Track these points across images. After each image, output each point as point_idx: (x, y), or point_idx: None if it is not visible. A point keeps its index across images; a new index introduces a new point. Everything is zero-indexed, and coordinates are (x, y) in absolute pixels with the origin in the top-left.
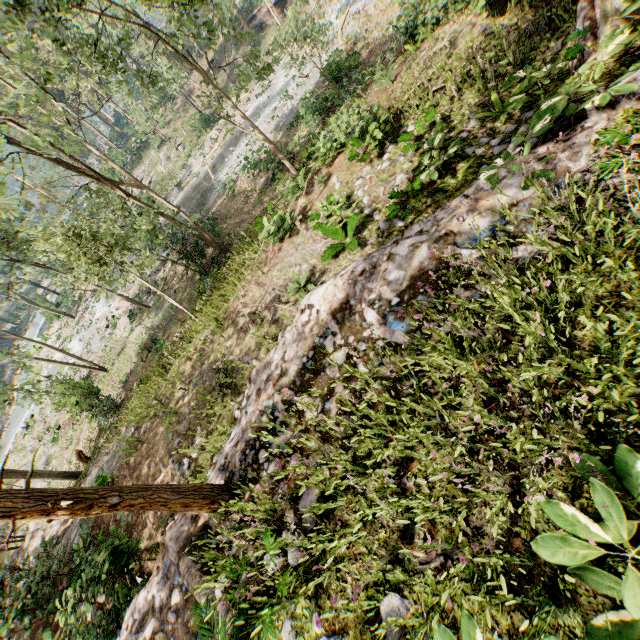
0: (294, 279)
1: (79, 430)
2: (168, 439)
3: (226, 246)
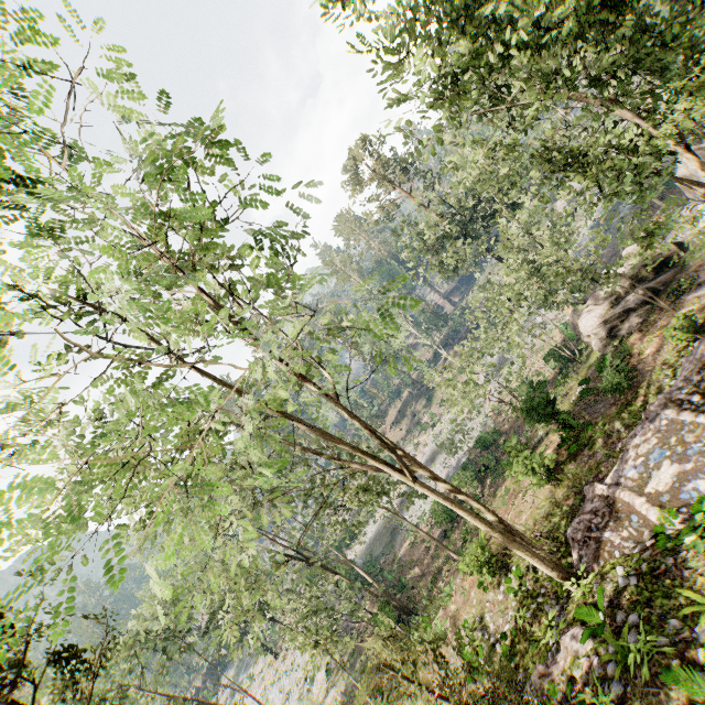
0: None
1: None
2: None
3: (409, 608)
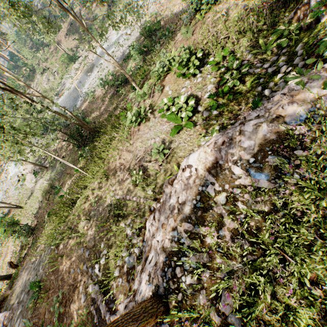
0: (154, 147)
1: (7, 246)
2: (80, 252)
3: (94, 129)
